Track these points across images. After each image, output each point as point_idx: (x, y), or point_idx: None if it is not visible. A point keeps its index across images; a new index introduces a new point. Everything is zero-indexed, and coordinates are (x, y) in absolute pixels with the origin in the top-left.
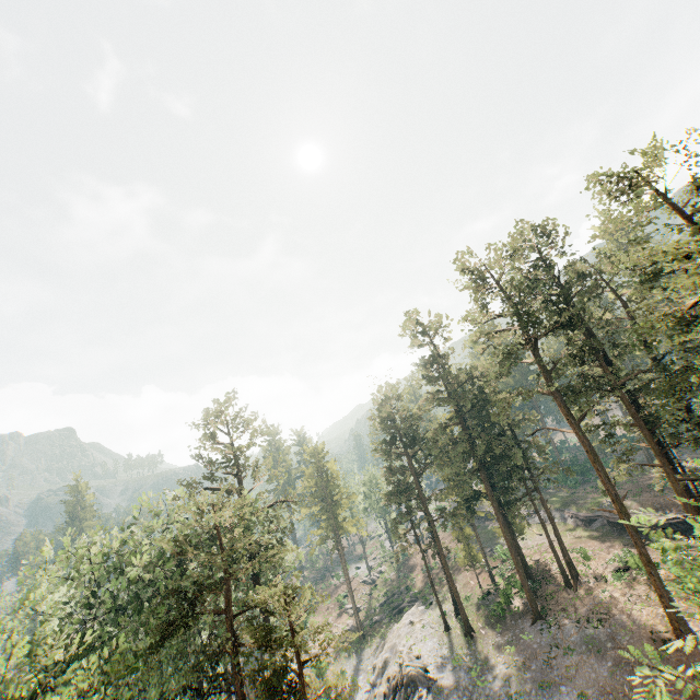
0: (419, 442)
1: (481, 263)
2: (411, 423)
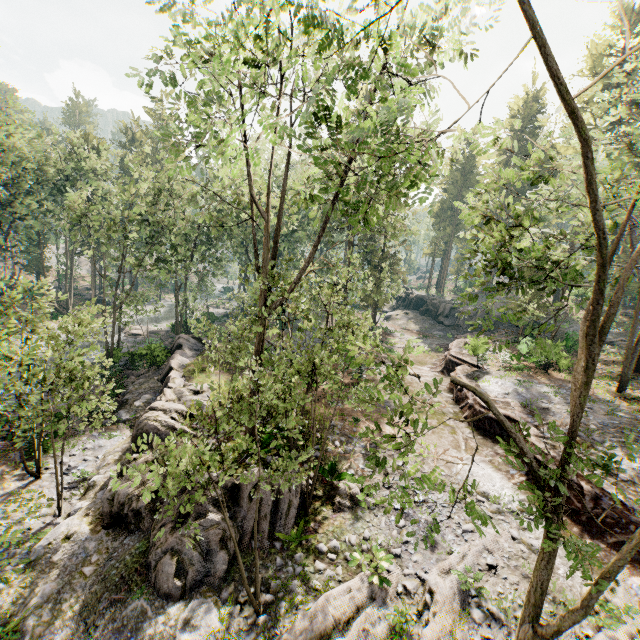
0: (470, 182)
1: (608, 40)
2: (471, 171)
